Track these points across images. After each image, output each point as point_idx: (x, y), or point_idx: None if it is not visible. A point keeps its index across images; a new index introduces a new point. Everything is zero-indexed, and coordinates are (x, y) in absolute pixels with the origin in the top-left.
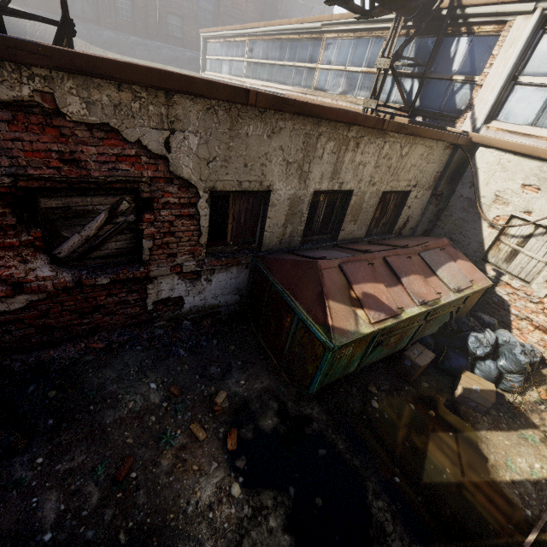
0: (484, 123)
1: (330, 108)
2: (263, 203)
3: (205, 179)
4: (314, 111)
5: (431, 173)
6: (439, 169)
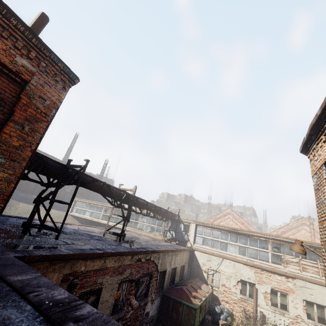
0: (193, 244)
1: (176, 249)
2: (163, 274)
3: (160, 269)
4: (174, 250)
5: (187, 258)
6: (188, 257)
